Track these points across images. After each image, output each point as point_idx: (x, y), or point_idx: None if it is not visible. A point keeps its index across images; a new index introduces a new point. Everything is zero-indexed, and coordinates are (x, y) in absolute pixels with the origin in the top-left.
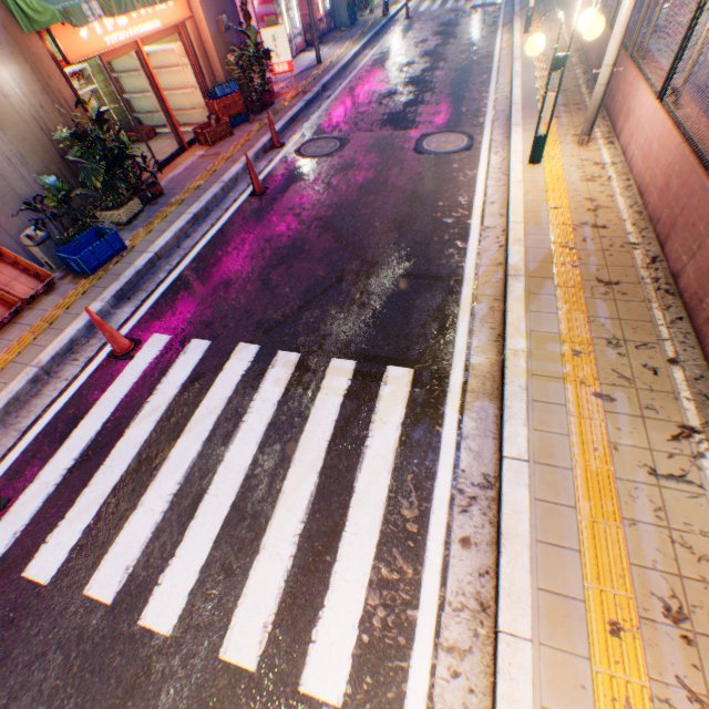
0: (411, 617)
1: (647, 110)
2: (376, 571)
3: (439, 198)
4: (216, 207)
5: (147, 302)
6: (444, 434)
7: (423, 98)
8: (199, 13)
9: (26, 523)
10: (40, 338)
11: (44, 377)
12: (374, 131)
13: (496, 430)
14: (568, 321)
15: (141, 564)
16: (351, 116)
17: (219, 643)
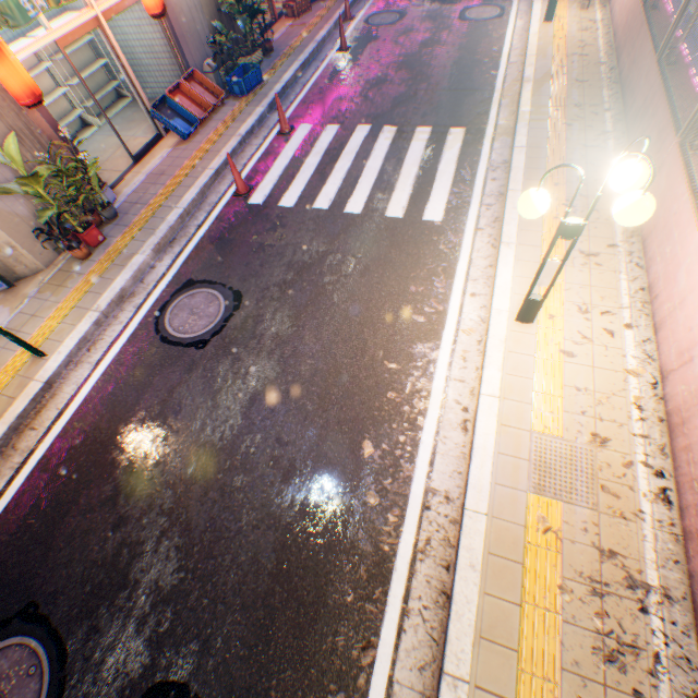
0: (469, 201)
1: None
2: (451, 191)
3: (478, 49)
4: (314, 60)
5: (289, 112)
6: (483, 151)
7: None
8: None
9: (268, 193)
10: (232, 126)
11: (243, 144)
12: (426, 7)
13: (510, 147)
14: (555, 99)
15: (337, 199)
16: None
17: (384, 214)
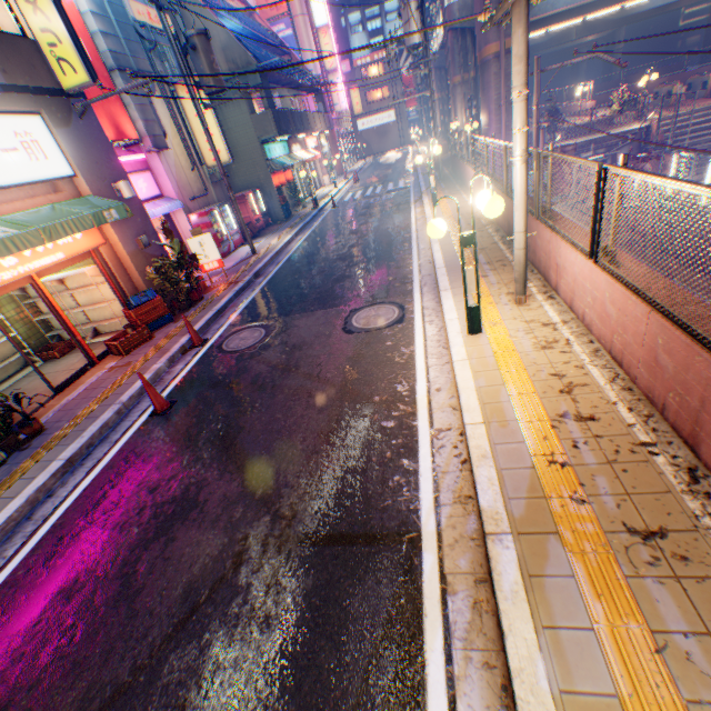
0: None
1: (581, 267)
2: None
3: (374, 390)
4: (105, 438)
5: None
6: None
7: (351, 271)
8: (115, 238)
9: None
10: None
11: None
12: (302, 312)
13: None
14: (622, 652)
15: None
16: (280, 299)
17: None
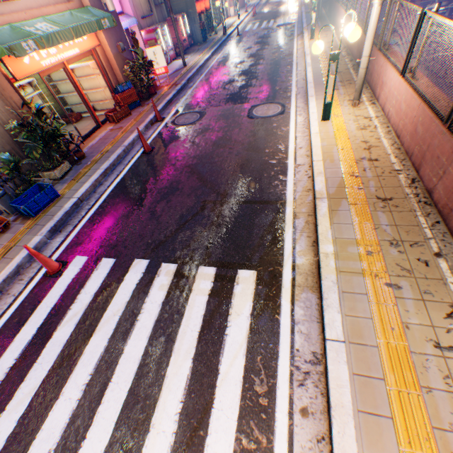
0: None
1: (395, 82)
2: (238, 442)
3: (265, 147)
4: (120, 163)
5: (73, 233)
6: (282, 321)
7: (251, 82)
8: (105, 42)
9: None
10: None
11: None
12: (221, 105)
13: (319, 315)
14: (361, 229)
15: (60, 447)
16: (206, 97)
17: None
